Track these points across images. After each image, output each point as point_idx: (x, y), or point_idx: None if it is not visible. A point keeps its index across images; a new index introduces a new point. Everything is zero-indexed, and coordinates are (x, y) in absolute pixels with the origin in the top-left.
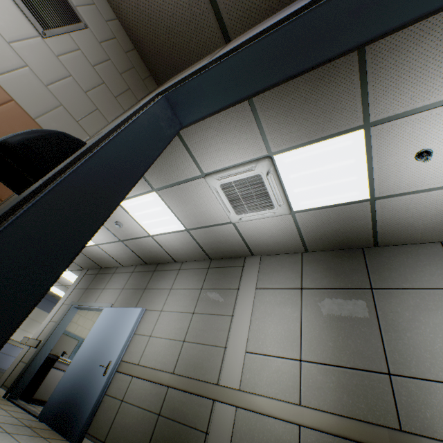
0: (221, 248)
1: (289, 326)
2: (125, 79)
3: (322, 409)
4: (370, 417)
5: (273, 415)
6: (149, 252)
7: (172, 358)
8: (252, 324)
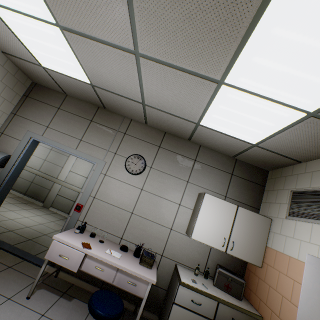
0: None
1: (88, 167)
2: (15, 90)
3: None
4: None
5: (73, 189)
6: None
7: (39, 165)
8: (75, 162)
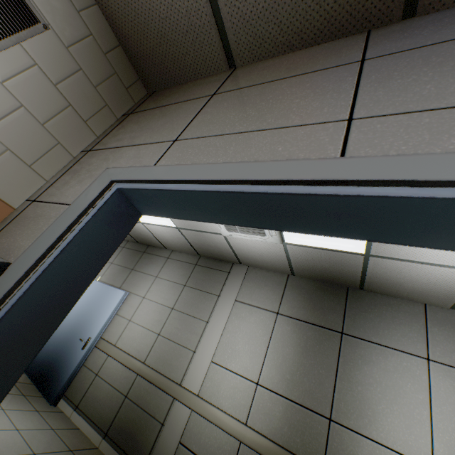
0: (210, 250)
1: (256, 348)
2: (101, 93)
3: (264, 433)
4: (301, 451)
5: (221, 427)
6: (140, 234)
7: (146, 348)
8: (223, 336)
